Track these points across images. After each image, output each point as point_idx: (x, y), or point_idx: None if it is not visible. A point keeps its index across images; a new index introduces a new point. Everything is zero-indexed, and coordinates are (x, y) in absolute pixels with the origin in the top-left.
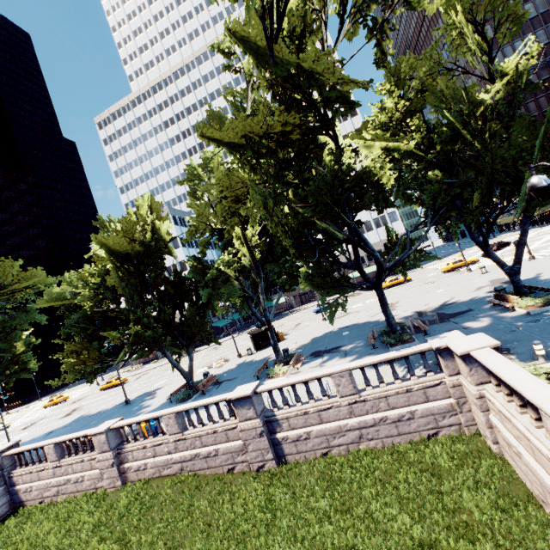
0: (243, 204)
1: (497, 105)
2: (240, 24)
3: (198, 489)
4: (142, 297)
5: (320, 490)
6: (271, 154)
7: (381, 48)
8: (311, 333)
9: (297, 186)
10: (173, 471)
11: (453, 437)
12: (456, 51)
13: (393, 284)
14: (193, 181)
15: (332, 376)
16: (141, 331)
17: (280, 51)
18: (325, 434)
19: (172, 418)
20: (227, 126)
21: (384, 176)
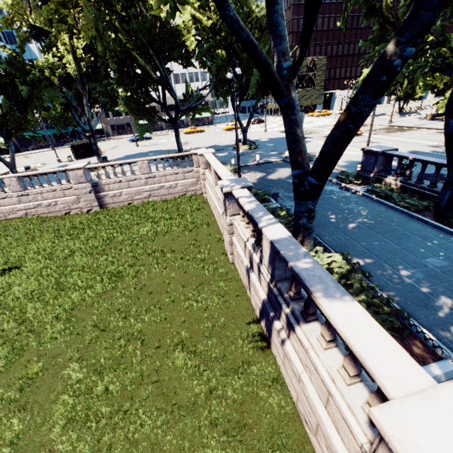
0: (70, 12)
1: (262, 18)
2: None
3: (43, 222)
4: None
5: (126, 214)
6: None
7: None
8: (126, 152)
9: (124, 18)
10: (18, 215)
11: (192, 195)
12: None
13: (192, 131)
14: None
15: (138, 163)
16: None
17: None
18: (131, 193)
19: (14, 181)
20: None
21: (189, 40)
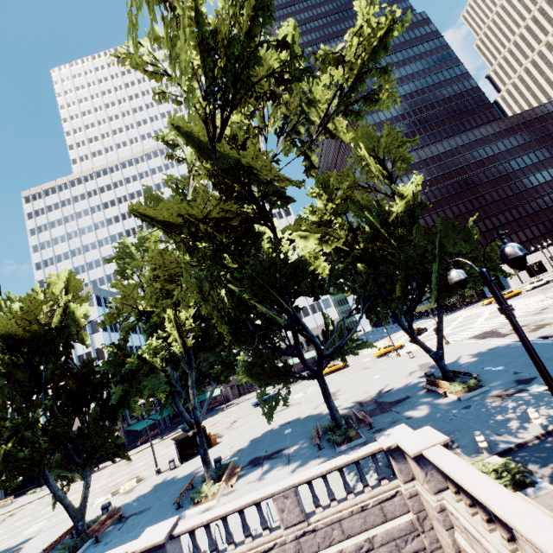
0: (178, 285)
1: (402, 215)
2: (186, 124)
3: None
4: (29, 398)
5: None
6: (211, 237)
7: (311, 162)
8: (249, 432)
9: (237, 270)
10: None
11: None
12: (367, 175)
13: (332, 370)
14: (124, 260)
15: (274, 498)
16: (13, 450)
17: (223, 150)
18: None
19: None
20: (165, 207)
21: (319, 265)
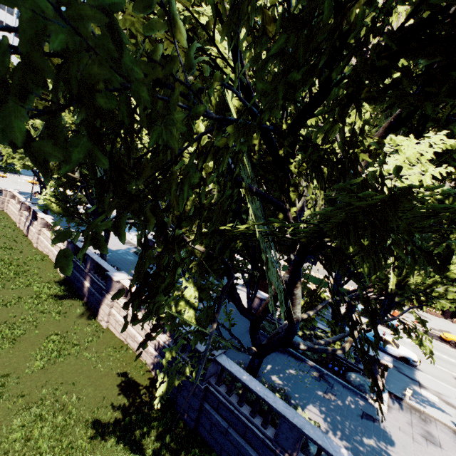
0: None
1: None
2: None
3: None
4: None
5: None
6: None
7: None
8: None
9: None
10: None
11: None
12: None
13: None
14: None
15: None
16: None
17: None
18: None
19: None
20: None
21: None
